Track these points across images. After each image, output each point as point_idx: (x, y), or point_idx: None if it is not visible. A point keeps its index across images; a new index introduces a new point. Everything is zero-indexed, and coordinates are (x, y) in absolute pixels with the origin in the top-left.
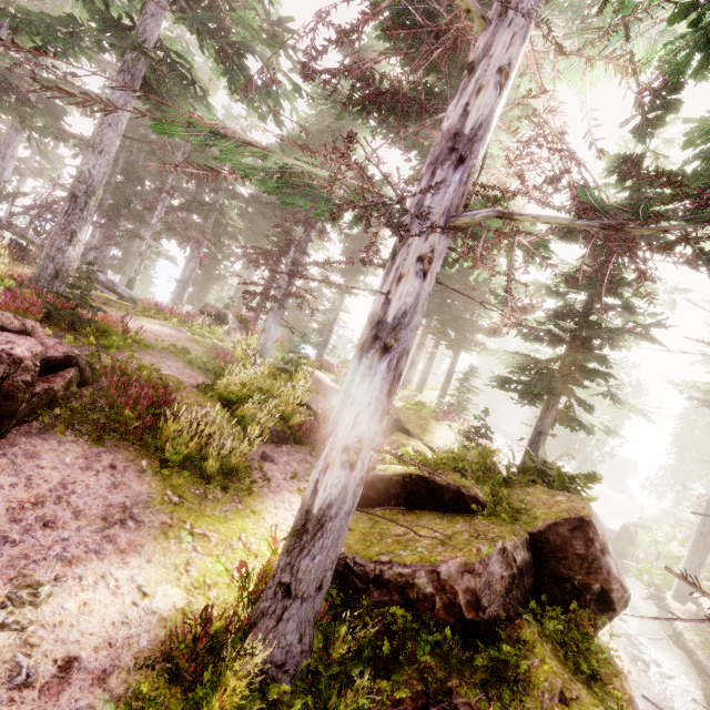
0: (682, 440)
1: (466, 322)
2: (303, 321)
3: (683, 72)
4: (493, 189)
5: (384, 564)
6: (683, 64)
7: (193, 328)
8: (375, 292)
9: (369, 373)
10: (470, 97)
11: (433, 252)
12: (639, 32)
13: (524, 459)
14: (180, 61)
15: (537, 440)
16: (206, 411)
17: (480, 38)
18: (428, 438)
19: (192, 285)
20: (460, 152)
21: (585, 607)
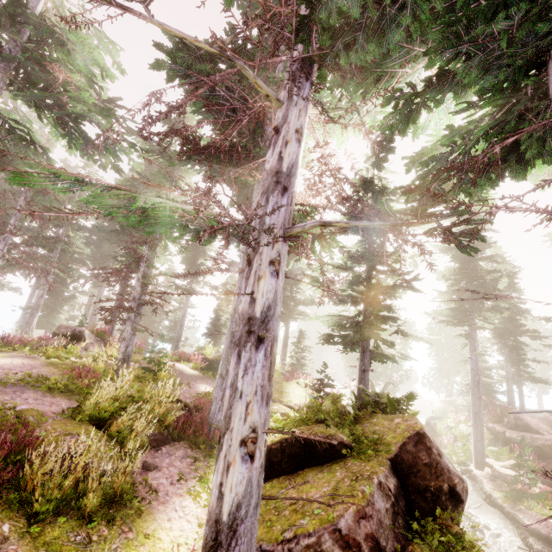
0: (438, 349)
1: (289, 298)
2: (155, 321)
3: (394, 132)
4: (309, 206)
5: (290, 541)
6: (396, 128)
7: (48, 352)
8: (214, 287)
9: (250, 364)
10: (281, 148)
11: (280, 256)
12: (364, 111)
13: (358, 395)
14: (18, 127)
15: (363, 377)
16: (78, 438)
17: (278, 112)
18: (286, 399)
19: (40, 310)
20: (283, 184)
21: (444, 508)
